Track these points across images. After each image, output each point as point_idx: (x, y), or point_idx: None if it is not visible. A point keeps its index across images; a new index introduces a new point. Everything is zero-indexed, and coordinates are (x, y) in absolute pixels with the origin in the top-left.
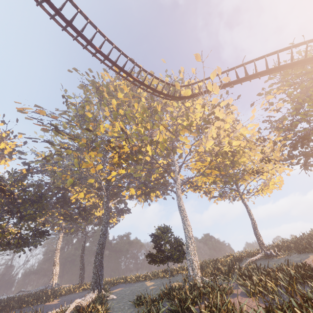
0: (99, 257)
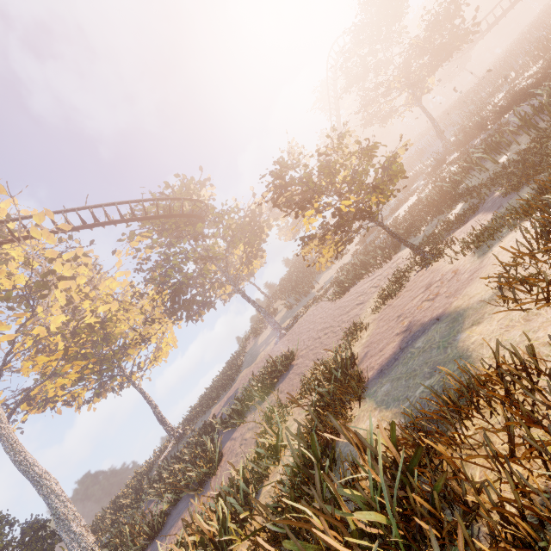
0: None
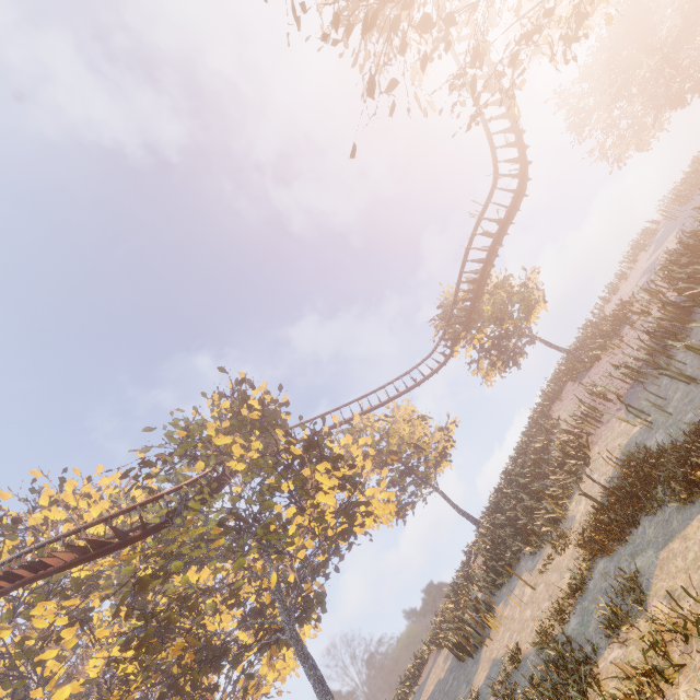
0: None
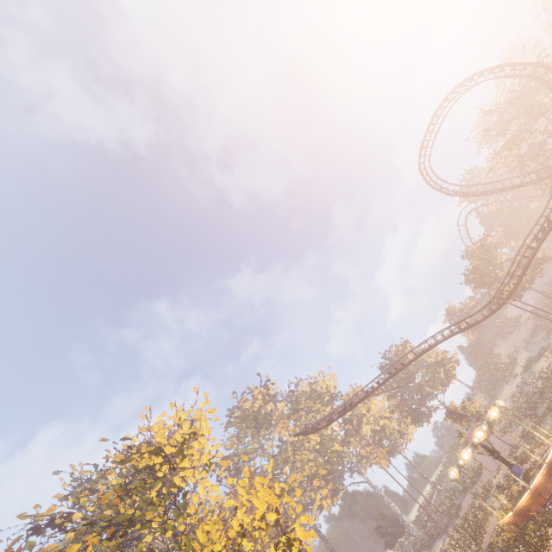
0: None
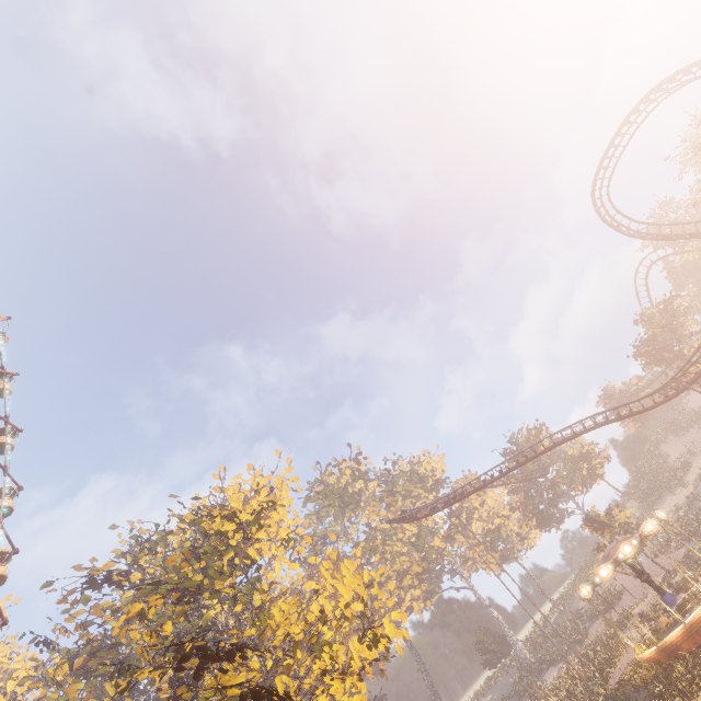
0: (437, 697)
